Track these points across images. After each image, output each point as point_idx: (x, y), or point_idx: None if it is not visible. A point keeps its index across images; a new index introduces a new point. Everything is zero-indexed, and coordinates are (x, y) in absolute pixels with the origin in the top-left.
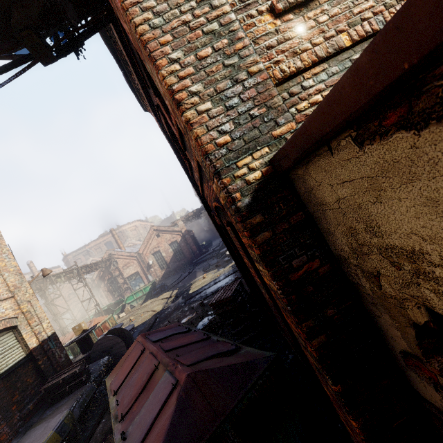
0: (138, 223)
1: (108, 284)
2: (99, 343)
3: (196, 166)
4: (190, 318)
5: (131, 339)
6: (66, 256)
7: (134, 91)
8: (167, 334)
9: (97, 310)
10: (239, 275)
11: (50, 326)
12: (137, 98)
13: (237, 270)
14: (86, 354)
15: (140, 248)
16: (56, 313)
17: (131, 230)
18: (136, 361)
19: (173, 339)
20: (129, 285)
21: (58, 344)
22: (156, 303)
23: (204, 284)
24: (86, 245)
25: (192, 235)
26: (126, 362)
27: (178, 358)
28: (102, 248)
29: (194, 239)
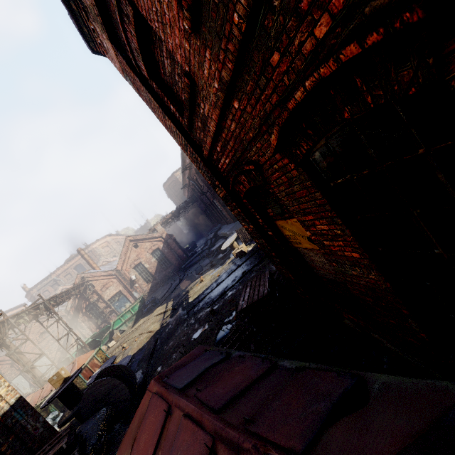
0: (109, 239)
1: (87, 313)
2: (89, 393)
3: (243, 14)
4: (202, 332)
5: (132, 375)
6: (29, 291)
7: (69, 5)
8: (197, 371)
9: (80, 345)
10: (245, 269)
11: (12, 389)
12: (76, 24)
13: (240, 265)
14: (74, 409)
15: (118, 264)
16: (25, 363)
17: (102, 247)
18: (160, 433)
19: (214, 380)
20: (112, 308)
21: (29, 411)
22: (151, 322)
23: (204, 288)
24: (51, 274)
25: (173, 240)
26: (141, 433)
27: (255, 429)
28: (72, 274)
29: (177, 243)
